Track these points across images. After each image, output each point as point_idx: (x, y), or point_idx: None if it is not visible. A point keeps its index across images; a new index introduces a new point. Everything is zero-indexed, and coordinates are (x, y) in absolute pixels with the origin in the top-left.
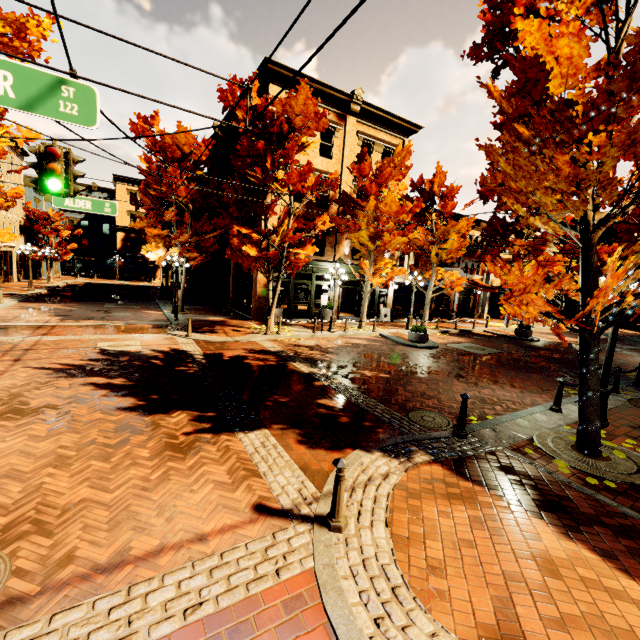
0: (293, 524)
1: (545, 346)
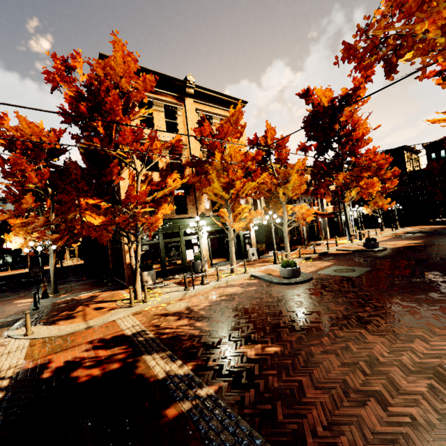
0: None
1: (397, 253)
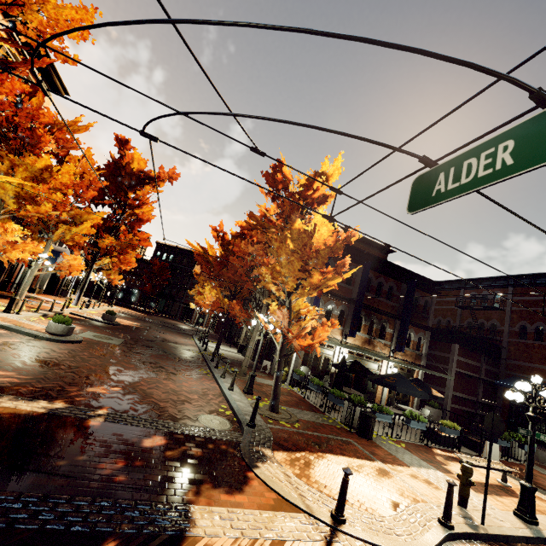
0: (340, 541)
1: (132, 331)
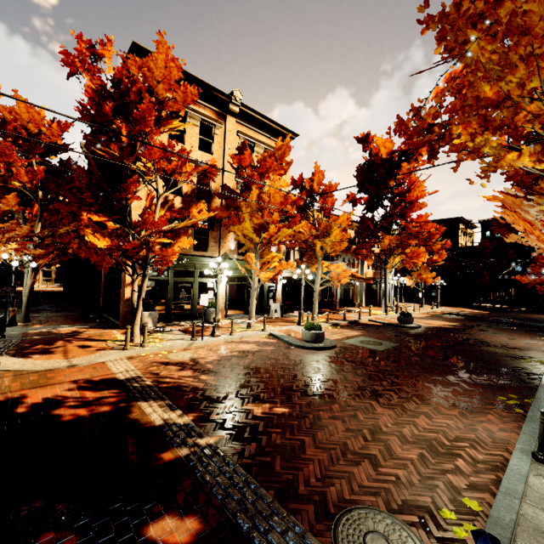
0: None
1: (430, 333)
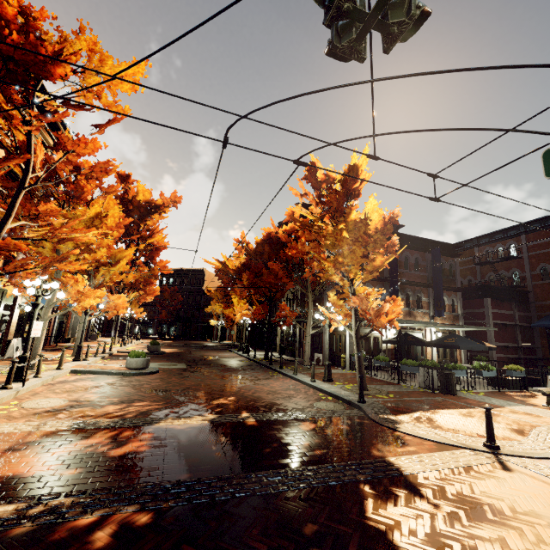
0: (507, 460)
1: (180, 355)
